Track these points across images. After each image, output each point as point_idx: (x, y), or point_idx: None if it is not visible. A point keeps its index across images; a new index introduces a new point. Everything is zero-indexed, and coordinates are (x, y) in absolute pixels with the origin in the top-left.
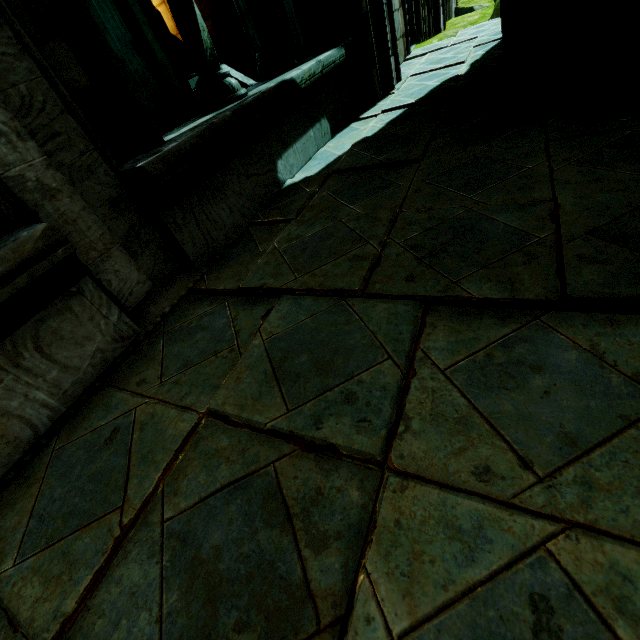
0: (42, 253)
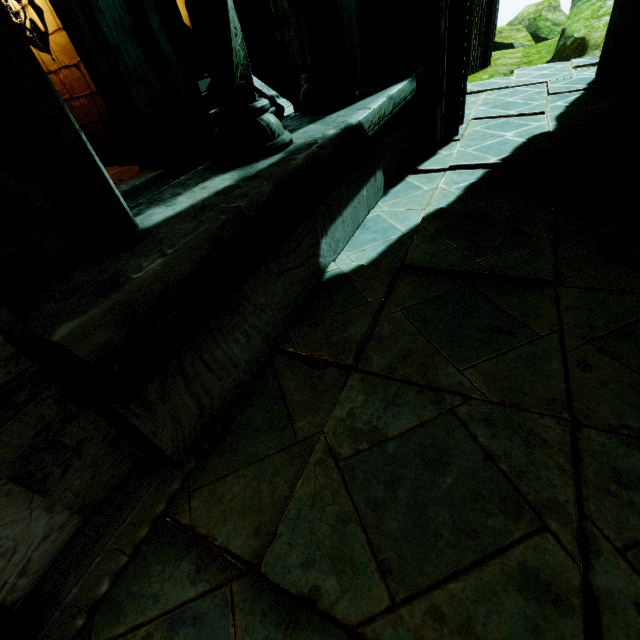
0: None
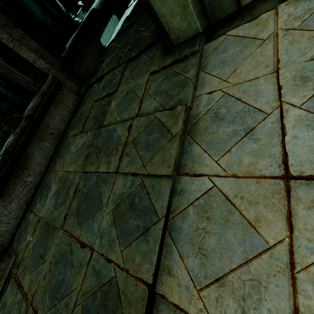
0: (53, 81)
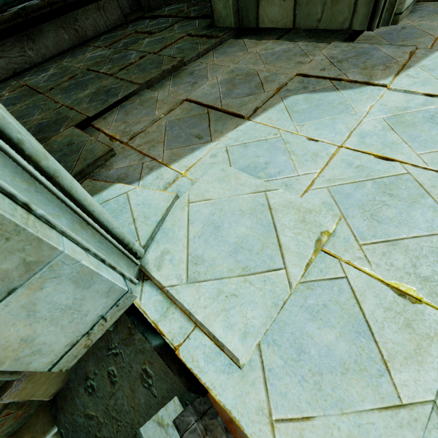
0: None
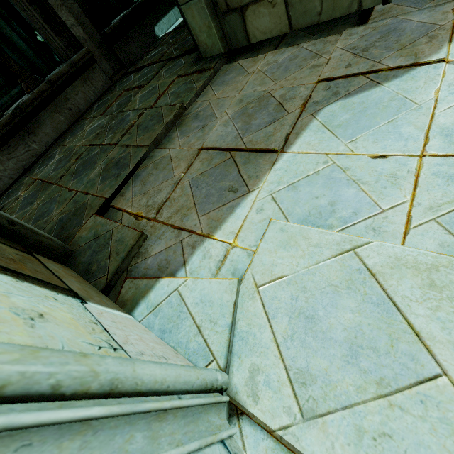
0: (87, 54)
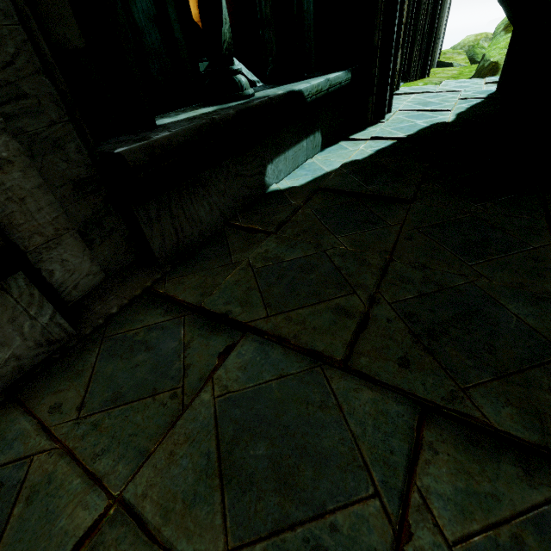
0: None
